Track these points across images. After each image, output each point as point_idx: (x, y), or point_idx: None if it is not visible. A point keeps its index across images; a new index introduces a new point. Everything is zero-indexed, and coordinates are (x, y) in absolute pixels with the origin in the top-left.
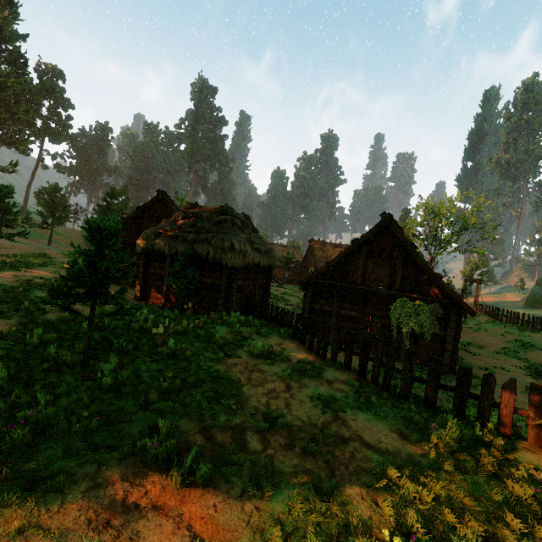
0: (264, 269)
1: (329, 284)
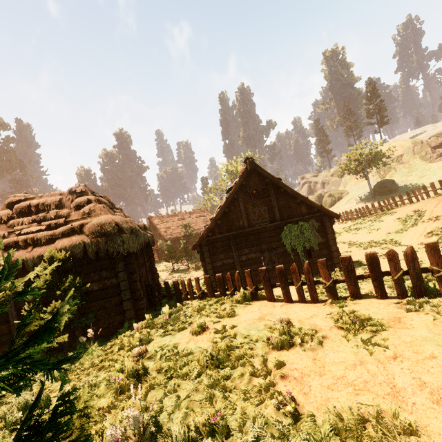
0: (145, 249)
1: (221, 238)
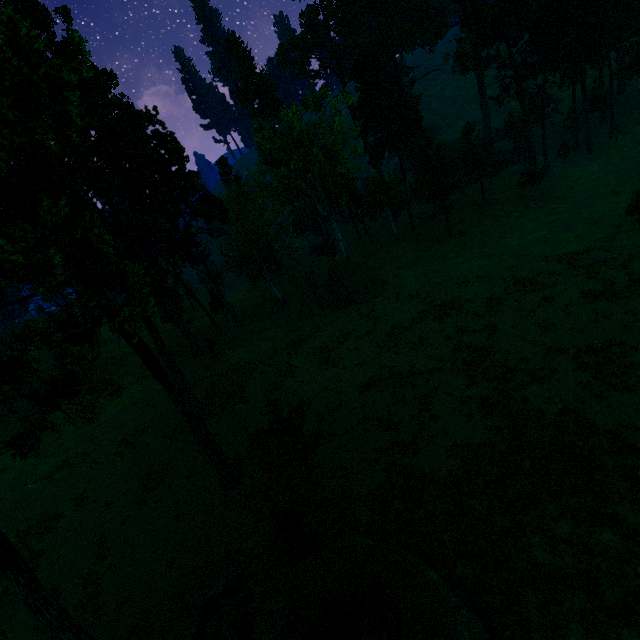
0: None
1: None
